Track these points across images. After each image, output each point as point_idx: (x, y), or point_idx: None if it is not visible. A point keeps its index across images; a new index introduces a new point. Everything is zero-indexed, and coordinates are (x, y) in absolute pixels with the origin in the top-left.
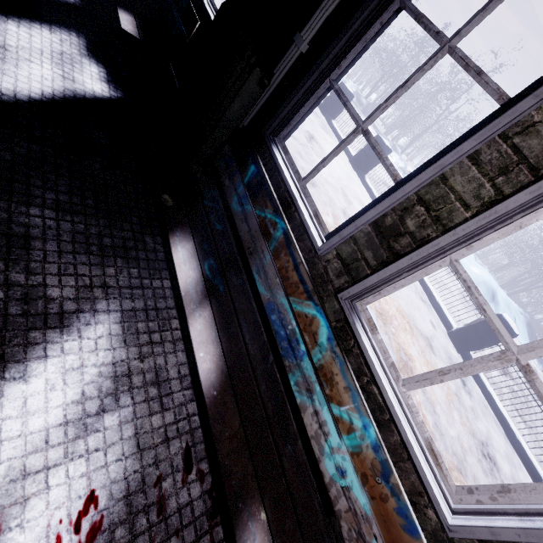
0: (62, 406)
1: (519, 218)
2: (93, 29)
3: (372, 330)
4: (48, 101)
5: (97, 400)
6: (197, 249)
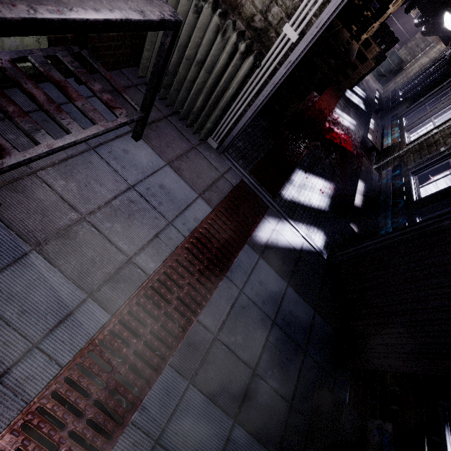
0: (349, 120)
1: (445, 108)
2: (365, 102)
3: (408, 134)
4: (355, 104)
5: (352, 124)
6: (374, 123)
